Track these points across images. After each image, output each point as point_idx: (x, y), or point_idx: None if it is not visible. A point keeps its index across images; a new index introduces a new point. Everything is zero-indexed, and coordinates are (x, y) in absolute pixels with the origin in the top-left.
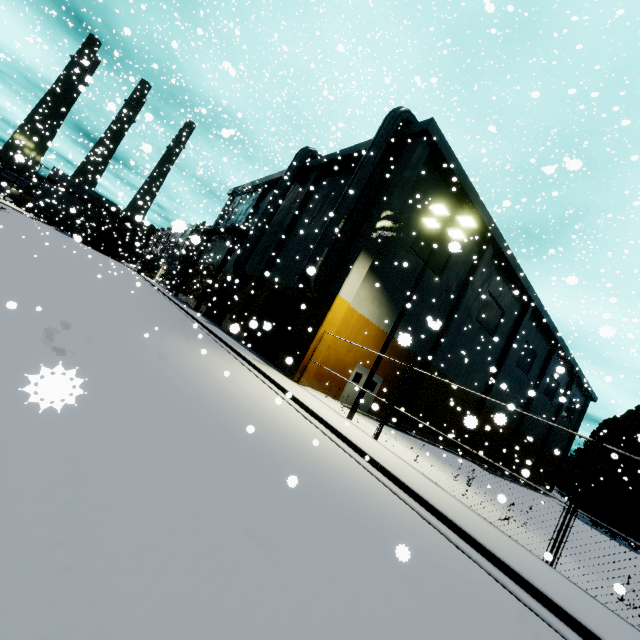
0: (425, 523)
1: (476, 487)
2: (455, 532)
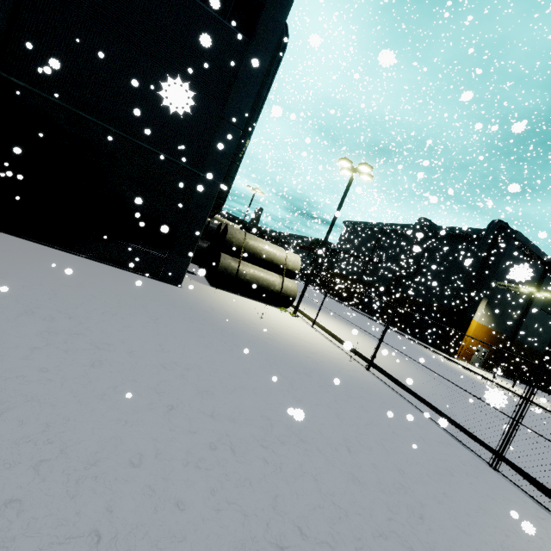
0: None
1: None
2: None
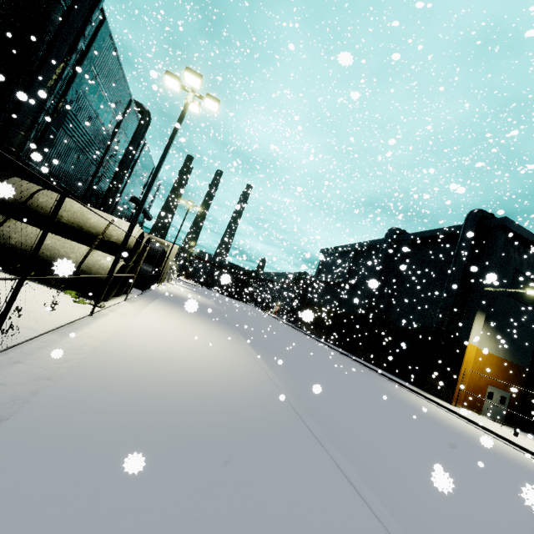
0: None
1: None
2: None
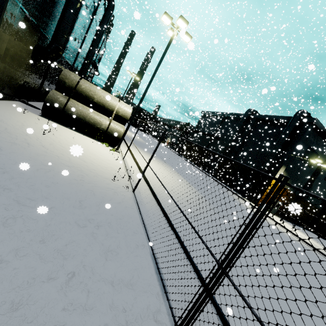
0: (317, 252)
1: (322, 245)
2: (324, 255)
